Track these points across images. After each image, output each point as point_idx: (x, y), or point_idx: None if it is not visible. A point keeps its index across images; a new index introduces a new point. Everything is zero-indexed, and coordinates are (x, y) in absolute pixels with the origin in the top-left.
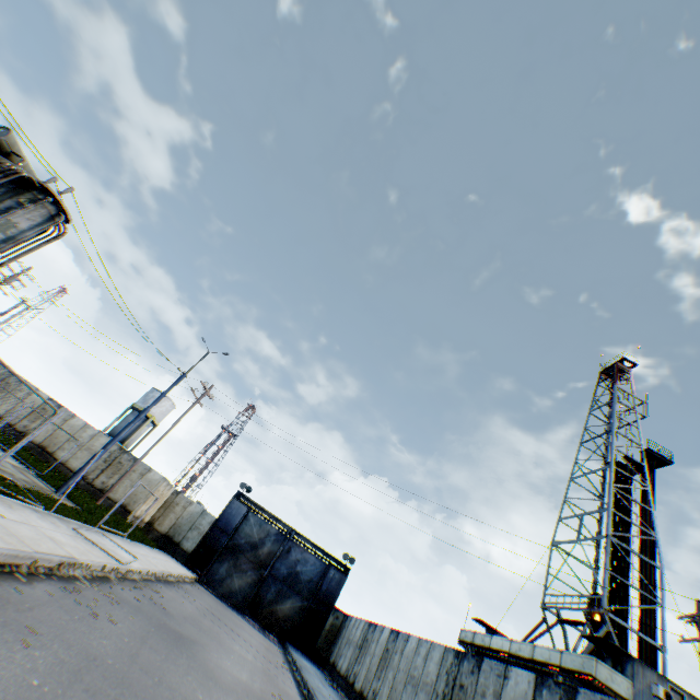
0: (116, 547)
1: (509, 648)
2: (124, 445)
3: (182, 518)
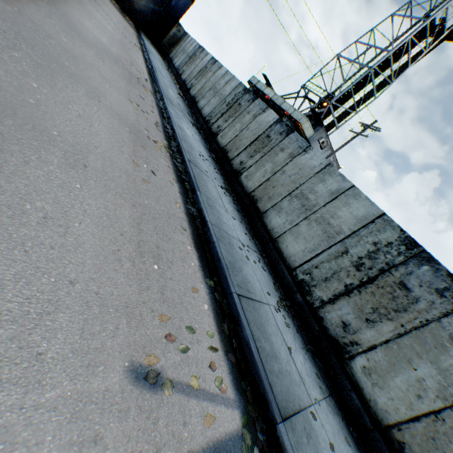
0: None
1: (272, 97)
2: None
3: None
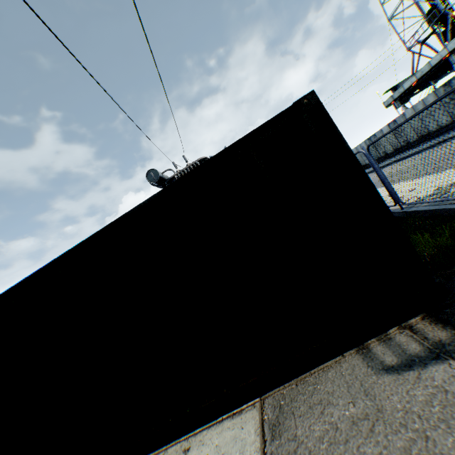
0: None
1: (415, 79)
2: None
3: None
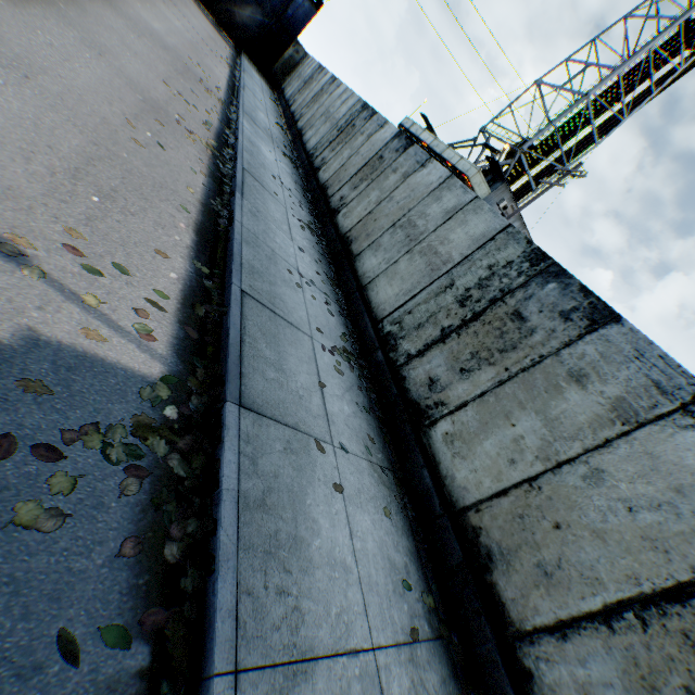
0: None
1: (430, 144)
2: None
3: None
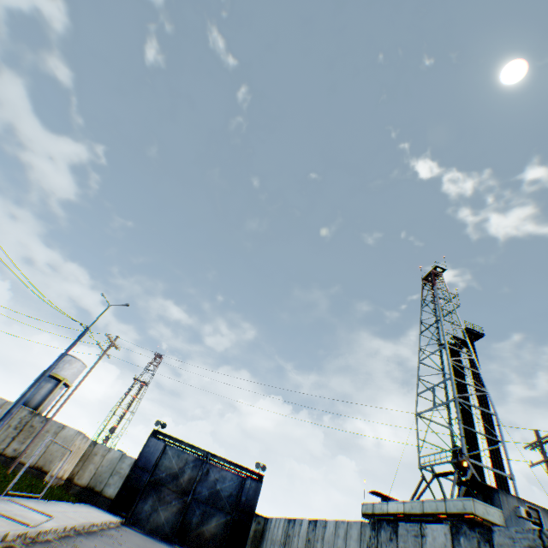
0: (26, 510)
1: (403, 509)
2: (38, 411)
3: (102, 467)
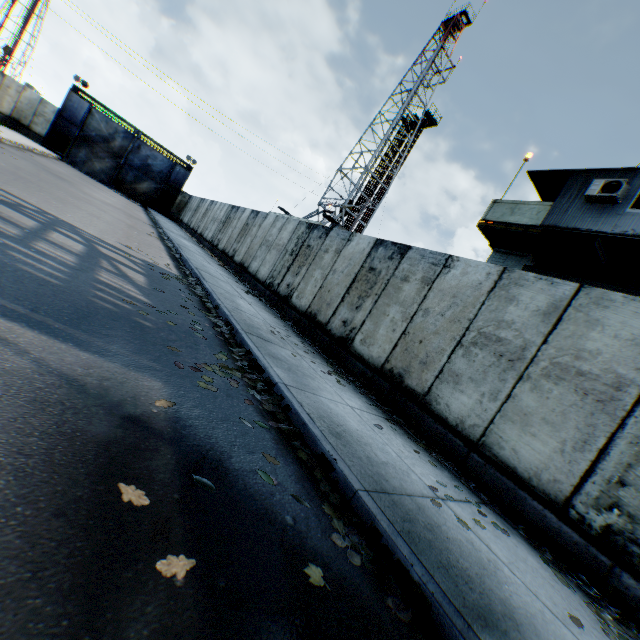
0: None
1: None
2: None
3: (22, 104)
